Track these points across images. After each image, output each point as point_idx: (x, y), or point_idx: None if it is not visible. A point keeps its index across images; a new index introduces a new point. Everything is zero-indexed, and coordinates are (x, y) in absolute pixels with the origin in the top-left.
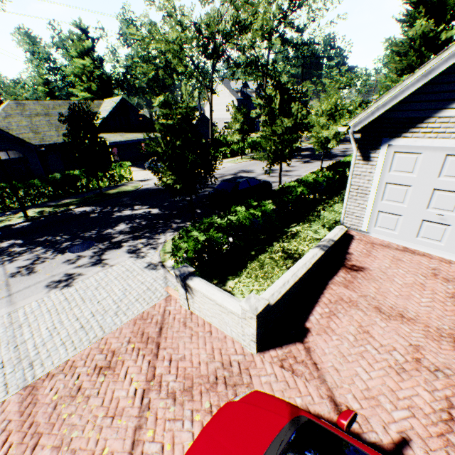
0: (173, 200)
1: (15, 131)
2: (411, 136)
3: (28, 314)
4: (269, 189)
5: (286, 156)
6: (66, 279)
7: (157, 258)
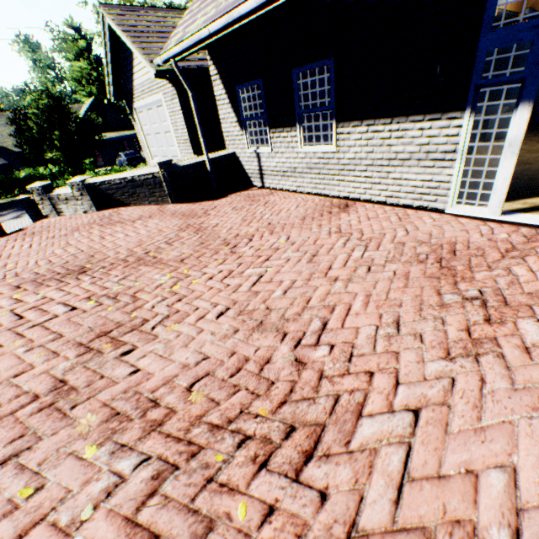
0: None
1: (0, 140)
2: (136, 101)
3: None
4: None
5: None
6: None
7: None
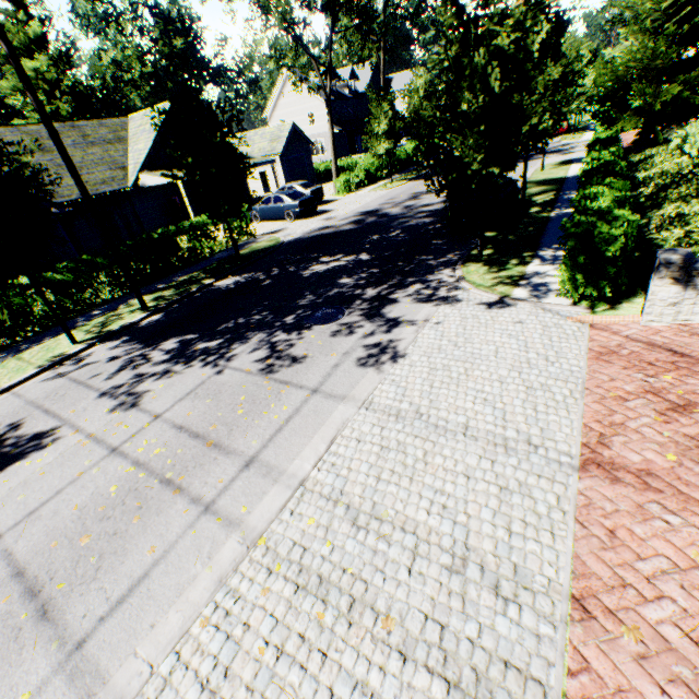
0: (372, 241)
1: None
2: None
3: (402, 399)
4: (518, 195)
5: (548, 132)
6: (377, 351)
7: (485, 296)
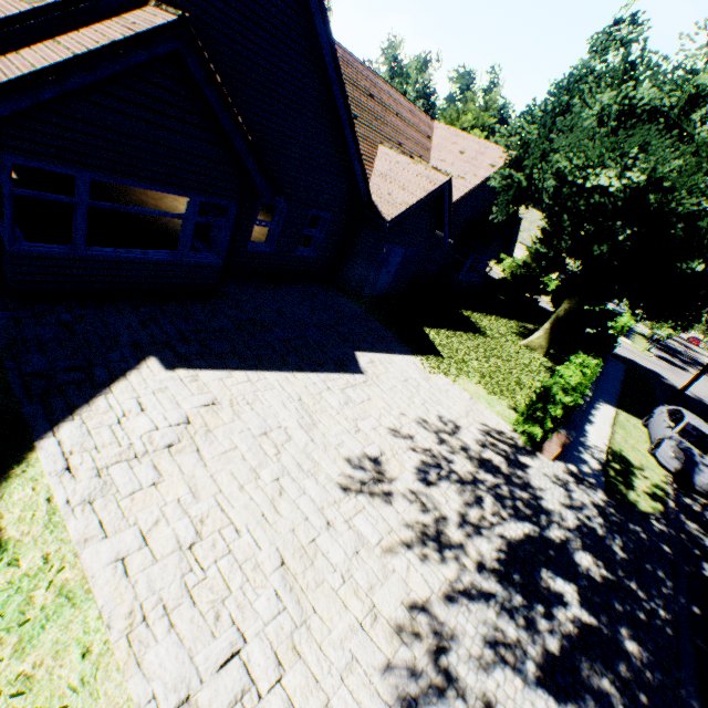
0: (684, 357)
1: None
2: None
3: None
4: None
5: None
6: None
7: None
